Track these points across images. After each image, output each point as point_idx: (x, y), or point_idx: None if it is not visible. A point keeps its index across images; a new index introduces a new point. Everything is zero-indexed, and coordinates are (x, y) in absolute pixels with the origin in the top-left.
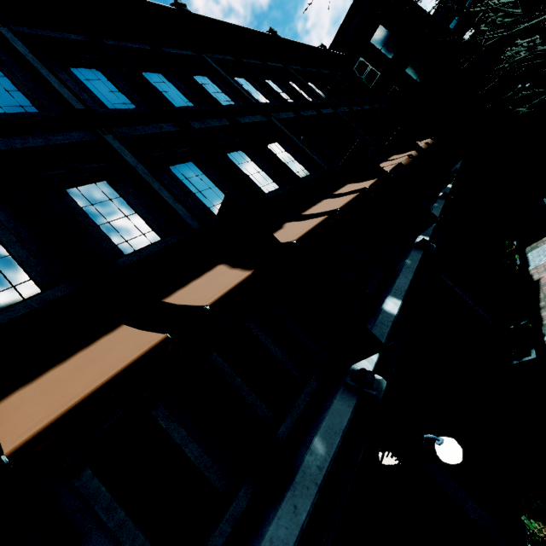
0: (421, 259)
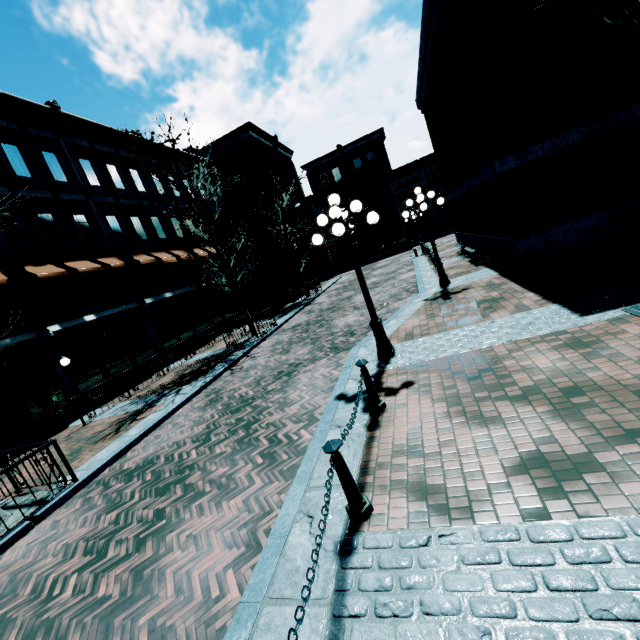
0: (134, 308)
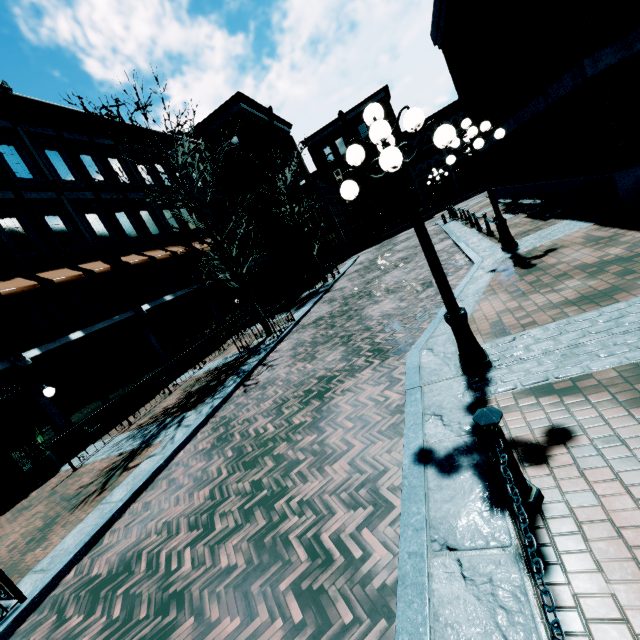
0: (129, 318)
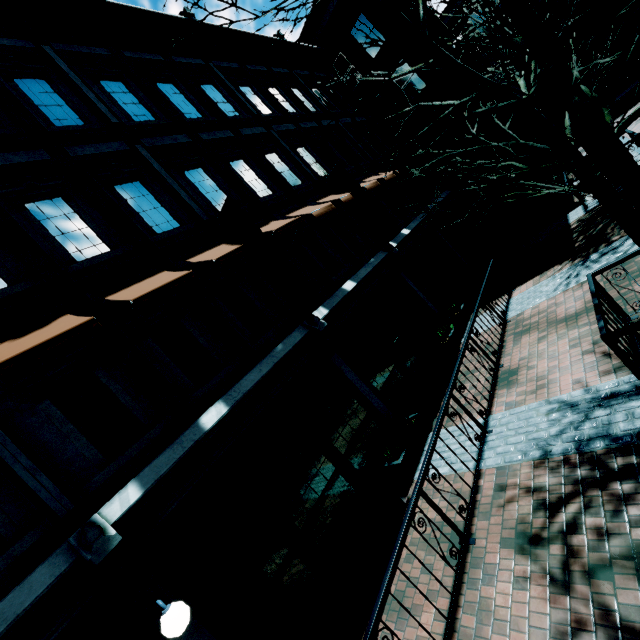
0: (300, 343)
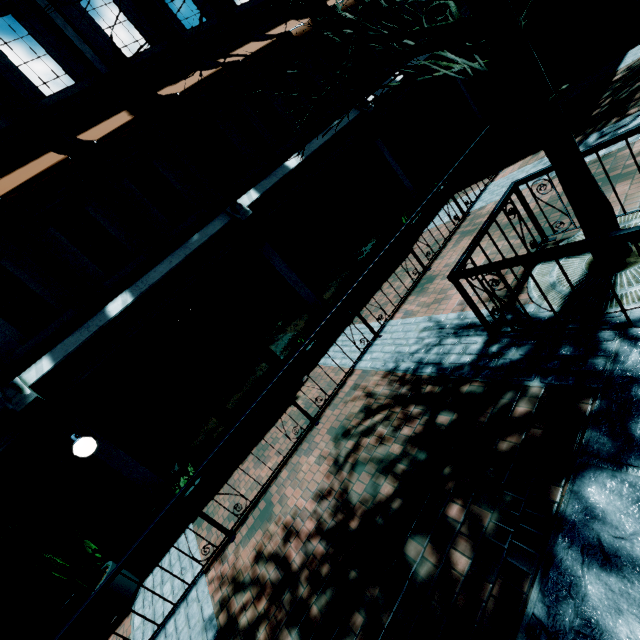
0: (219, 233)
